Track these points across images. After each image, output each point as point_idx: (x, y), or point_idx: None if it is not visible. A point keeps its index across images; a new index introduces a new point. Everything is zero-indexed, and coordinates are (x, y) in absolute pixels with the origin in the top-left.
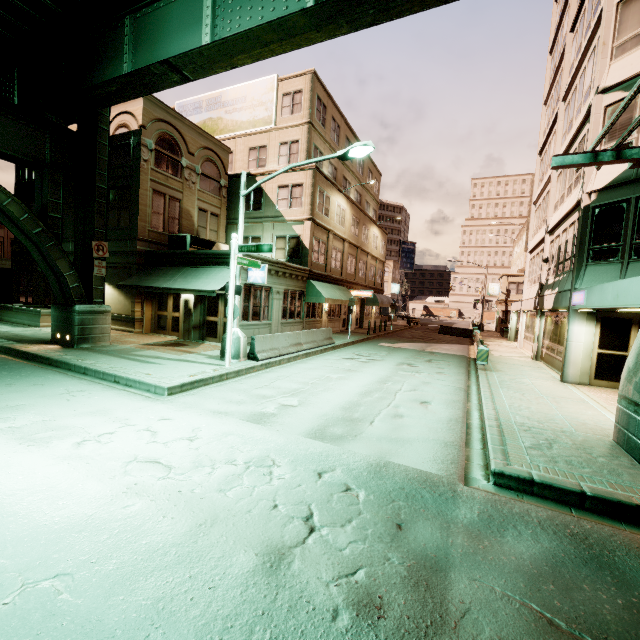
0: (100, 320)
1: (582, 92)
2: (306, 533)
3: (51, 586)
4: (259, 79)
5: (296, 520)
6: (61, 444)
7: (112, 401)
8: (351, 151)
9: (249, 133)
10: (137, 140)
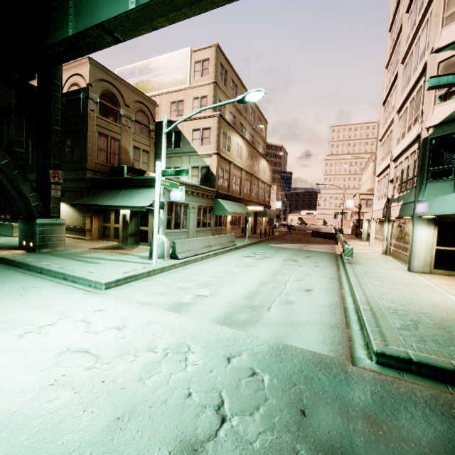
0: (57, 230)
1: (418, 55)
2: (218, 424)
3: None
4: (177, 51)
5: (208, 409)
6: (5, 336)
7: (58, 295)
8: (247, 96)
9: (170, 91)
10: (85, 95)
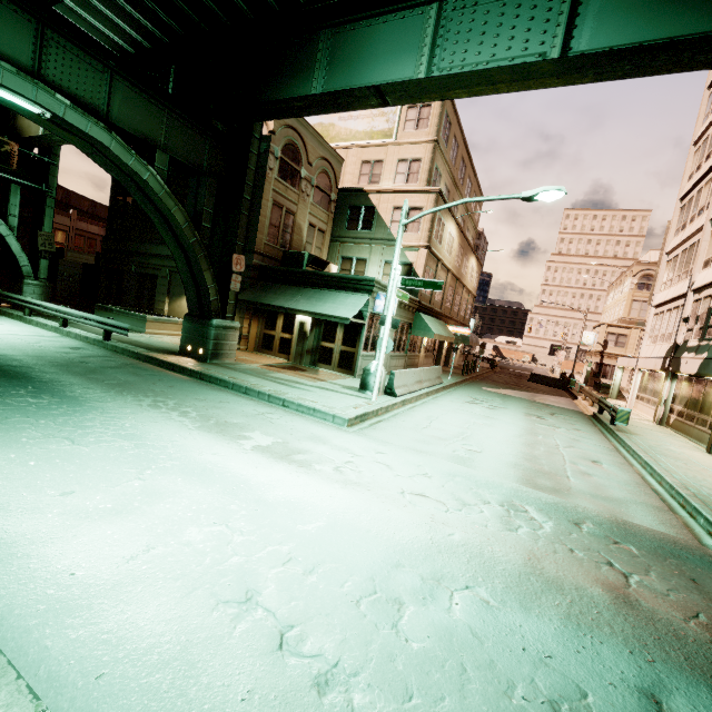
0: (230, 336)
1: None
2: (623, 577)
3: (473, 595)
4: None
5: (602, 565)
6: (323, 468)
7: (311, 428)
8: (540, 194)
9: (364, 145)
10: (265, 146)
